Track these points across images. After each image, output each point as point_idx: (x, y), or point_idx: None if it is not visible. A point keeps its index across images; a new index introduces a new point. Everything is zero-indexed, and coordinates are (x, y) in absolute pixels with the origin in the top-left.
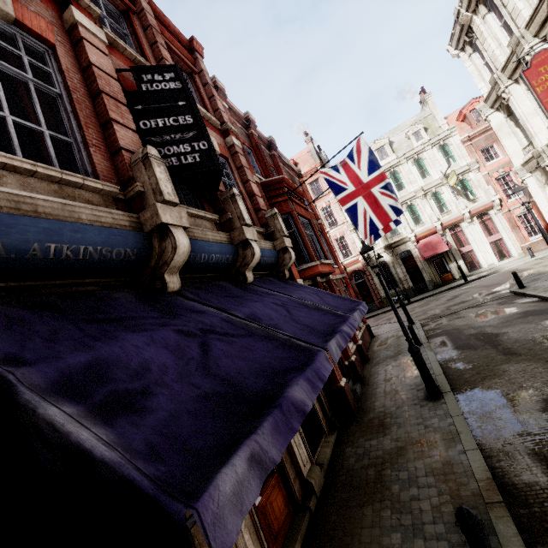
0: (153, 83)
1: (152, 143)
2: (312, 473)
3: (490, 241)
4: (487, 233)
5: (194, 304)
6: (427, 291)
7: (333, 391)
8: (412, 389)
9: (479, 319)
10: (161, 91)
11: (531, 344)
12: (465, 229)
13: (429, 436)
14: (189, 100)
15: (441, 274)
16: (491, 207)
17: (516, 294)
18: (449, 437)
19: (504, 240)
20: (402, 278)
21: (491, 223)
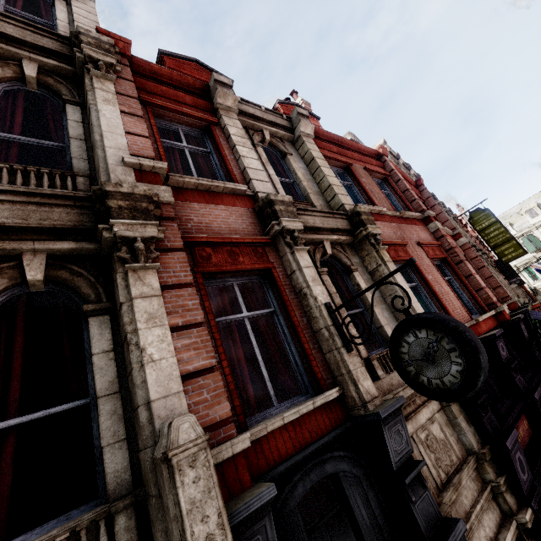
0: (500, 264)
1: (507, 280)
2: None
3: None
4: None
5: (539, 316)
6: None
7: None
8: None
9: None
10: (502, 265)
11: None
12: None
13: None
14: (510, 266)
15: None
16: None
17: None
18: None
19: None
20: None
21: None
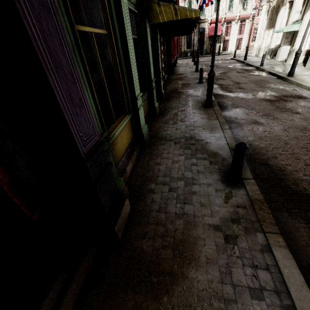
0: None
1: None
2: (164, 75)
3: (238, 37)
4: (239, 33)
5: None
6: (202, 55)
7: (169, 64)
8: (190, 71)
9: (216, 62)
10: None
11: (225, 67)
12: (232, 26)
13: (193, 75)
14: None
15: (211, 48)
16: (249, 18)
17: (231, 59)
18: (198, 75)
19: (243, 39)
20: (194, 44)
21: (243, 28)
